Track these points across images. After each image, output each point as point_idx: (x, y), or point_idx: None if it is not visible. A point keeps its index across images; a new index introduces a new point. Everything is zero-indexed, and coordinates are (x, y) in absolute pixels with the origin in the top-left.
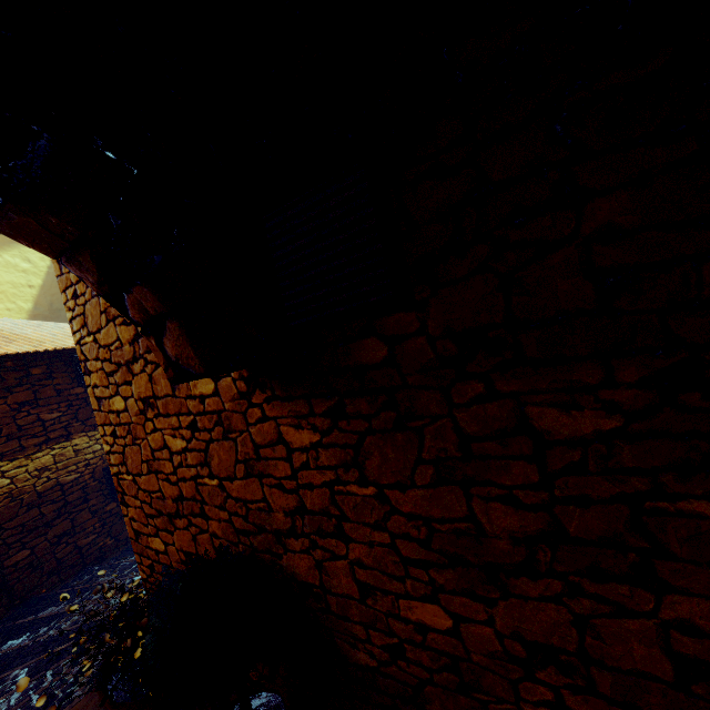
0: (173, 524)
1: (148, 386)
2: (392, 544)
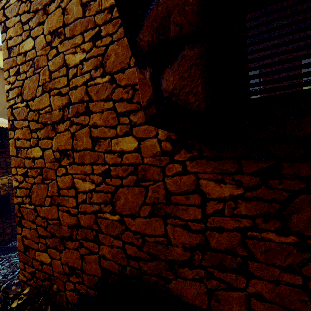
0: (64, 244)
1: (68, 141)
2: (303, 285)
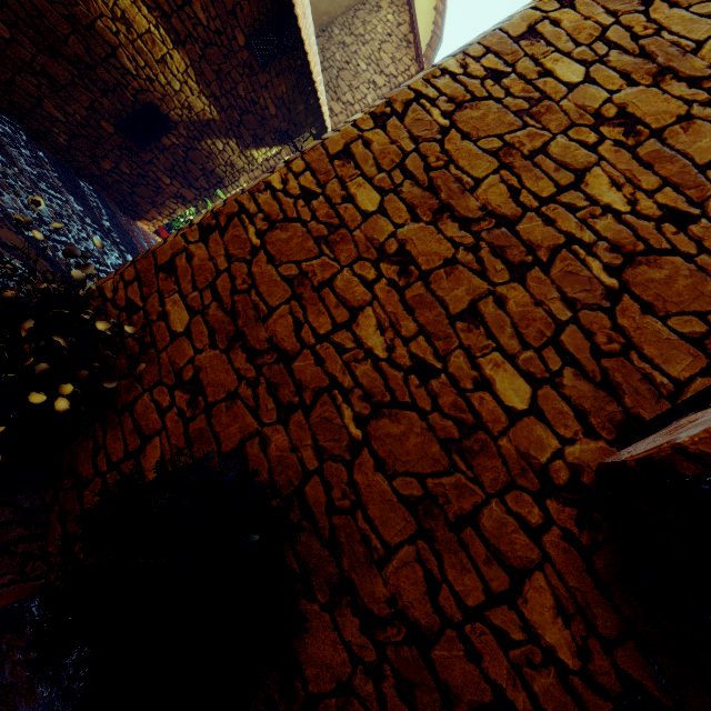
0: (231, 345)
1: (434, 257)
2: None
